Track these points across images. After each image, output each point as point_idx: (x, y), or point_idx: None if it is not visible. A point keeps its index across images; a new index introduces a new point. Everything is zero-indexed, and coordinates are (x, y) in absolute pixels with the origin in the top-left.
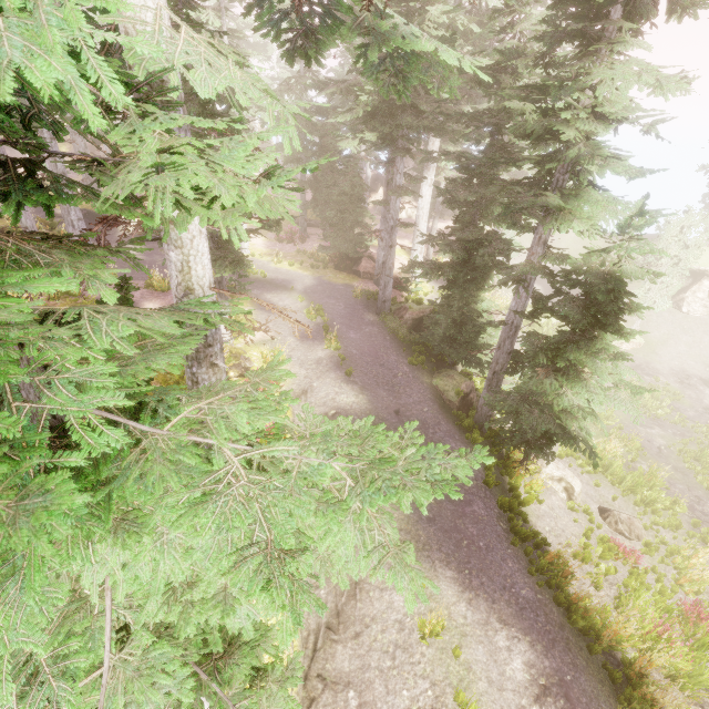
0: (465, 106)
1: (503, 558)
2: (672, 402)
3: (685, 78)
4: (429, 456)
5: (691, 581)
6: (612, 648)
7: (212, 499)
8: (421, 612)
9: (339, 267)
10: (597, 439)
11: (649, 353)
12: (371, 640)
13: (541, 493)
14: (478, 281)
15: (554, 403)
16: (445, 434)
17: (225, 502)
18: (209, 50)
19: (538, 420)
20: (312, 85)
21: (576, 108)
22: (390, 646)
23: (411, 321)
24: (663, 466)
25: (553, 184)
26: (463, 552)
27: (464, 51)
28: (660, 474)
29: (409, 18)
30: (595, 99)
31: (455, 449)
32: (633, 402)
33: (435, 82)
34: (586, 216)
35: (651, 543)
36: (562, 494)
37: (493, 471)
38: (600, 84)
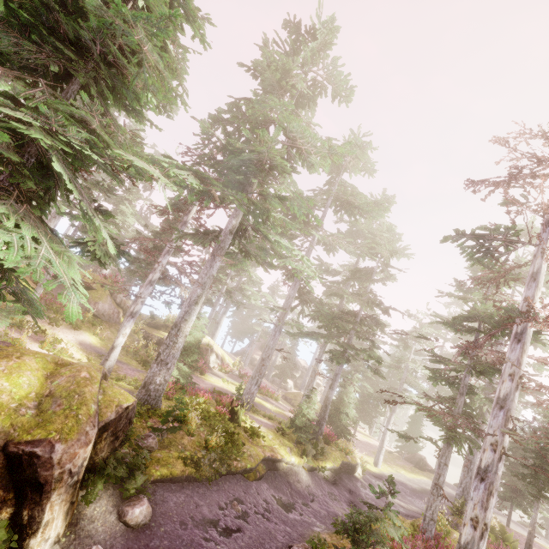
0: None
1: None
2: None
3: None
4: None
5: None
6: None
7: None
8: None
9: (423, 468)
10: None
11: None
12: None
13: None
14: None
15: None
16: None
17: None
18: None
19: None
20: None
21: None
22: None
23: None
24: None
25: None
26: None
27: None
28: None
29: None
30: None
31: None
32: None
33: None
34: None
35: None
36: None
37: None
38: None
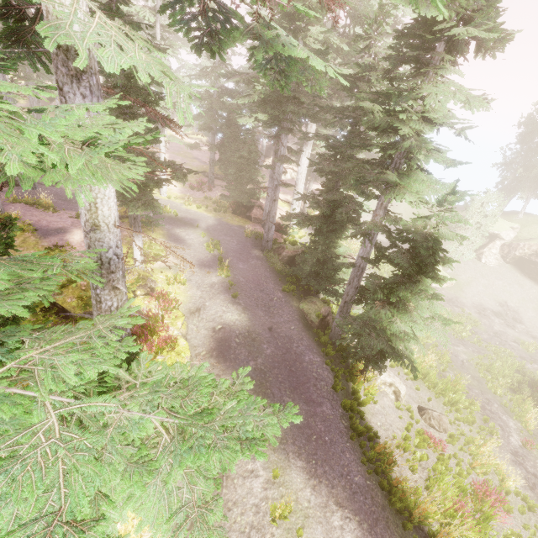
0: (335, 102)
1: (343, 450)
2: (473, 327)
3: (486, 99)
4: (245, 412)
5: (481, 464)
6: (421, 523)
7: (5, 465)
8: (274, 497)
9: (236, 212)
10: (419, 353)
11: (458, 291)
12: (232, 522)
13: (376, 395)
14: (337, 232)
15: (387, 328)
16: (306, 348)
17: (23, 466)
18: (119, 34)
19: (375, 341)
20: (222, 74)
21: (410, 111)
22: (247, 527)
23: (287, 258)
24: (464, 375)
25: (392, 165)
26: (312, 445)
27: (336, 62)
28: (462, 382)
29: (296, 33)
30: (424, 107)
31: (313, 360)
32: (443, 331)
33: (309, 81)
34: (415, 191)
35: (454, 435)
36: (391, 396)
37: (340, 378)
38: (428, 97)
